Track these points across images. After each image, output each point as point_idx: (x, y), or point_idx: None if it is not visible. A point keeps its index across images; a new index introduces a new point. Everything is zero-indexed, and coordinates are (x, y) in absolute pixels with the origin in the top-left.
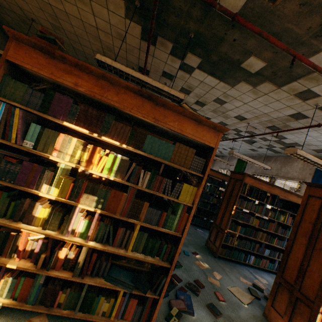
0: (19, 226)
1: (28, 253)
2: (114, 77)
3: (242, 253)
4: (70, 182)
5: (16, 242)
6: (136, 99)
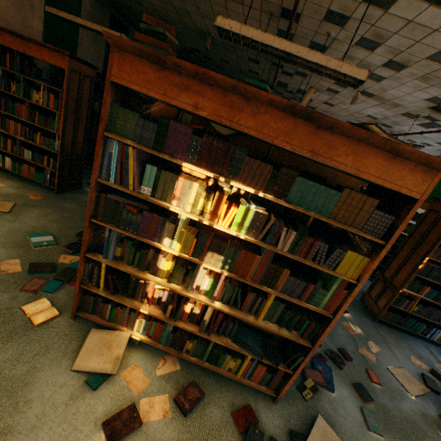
0: (146, 277)
1: (156, 300)
2: (250, 88)
3: (422, 324)
4: (192, 237)
5: (145, 289)
6: (283, 121)
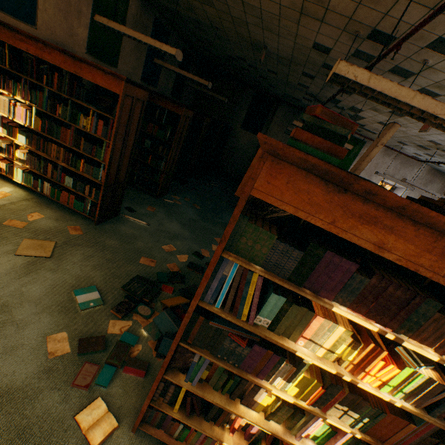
0: (240, 413)
1: (241, 427)
2: None
3: None
4: (317, 385)
5: (229, 414)
6: None
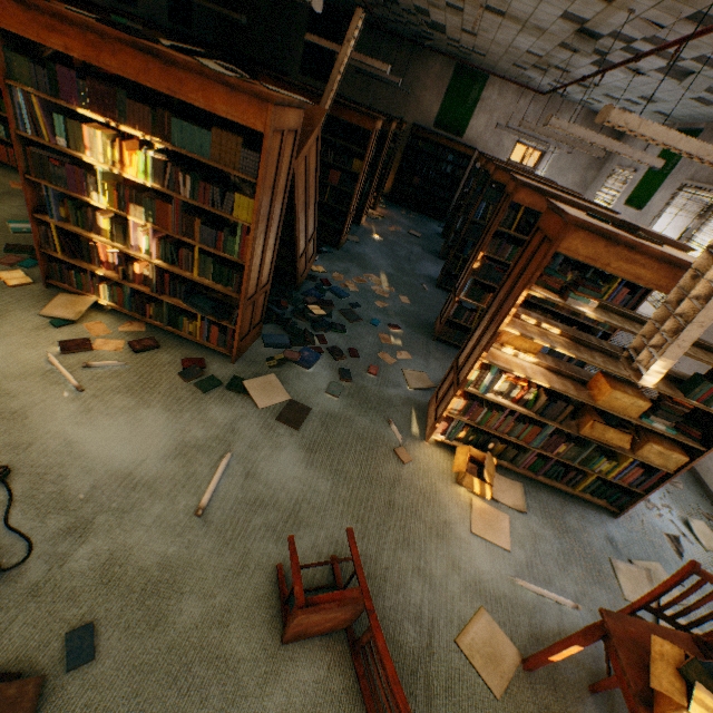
0: (91, 236)
1: (114, 266)
2: (98, 27)
3: None
4: (114, 190)
5: (99, 253)
6: (138, 60)
